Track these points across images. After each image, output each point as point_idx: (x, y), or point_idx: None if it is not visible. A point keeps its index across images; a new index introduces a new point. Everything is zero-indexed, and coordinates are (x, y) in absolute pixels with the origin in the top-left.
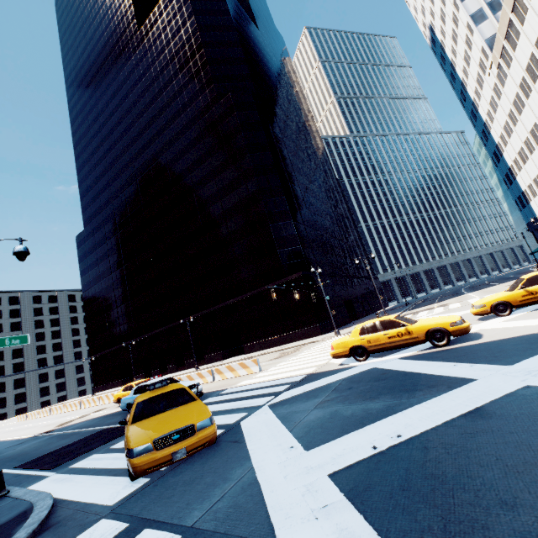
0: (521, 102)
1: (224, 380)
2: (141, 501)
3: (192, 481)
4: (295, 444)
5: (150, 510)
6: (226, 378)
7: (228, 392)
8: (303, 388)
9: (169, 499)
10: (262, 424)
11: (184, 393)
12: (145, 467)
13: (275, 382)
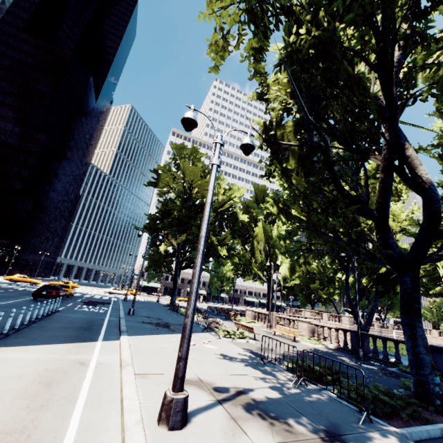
0: None
1: None
2: None
3: None
4: None
5: None
6: None
7: None
8: None
9: None
10: None
11: None
12: None
13: None
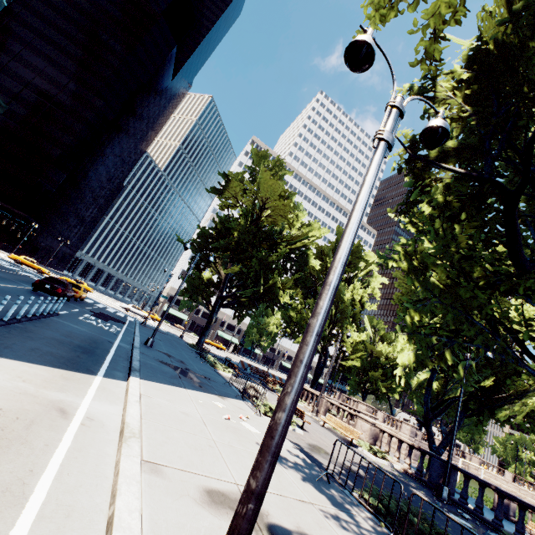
0: None
1: None
2: None
3: None
4: None
5: None
6: None
7: None
8: None
9: None
10: None
11: None
12: None
13: None
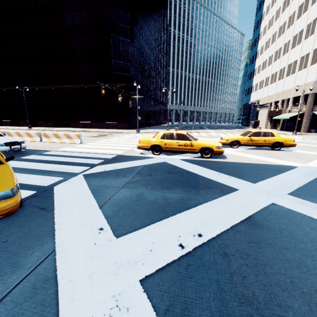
0: (284, 29)
1: (49, 143)
2: None
3: None
4: (105, 225)
5: None
6: (52, 142)
7: (50, 154)
8: (113, 166)
9: None
10: (75, 193)
11: None
12: None
13: (91, 155)
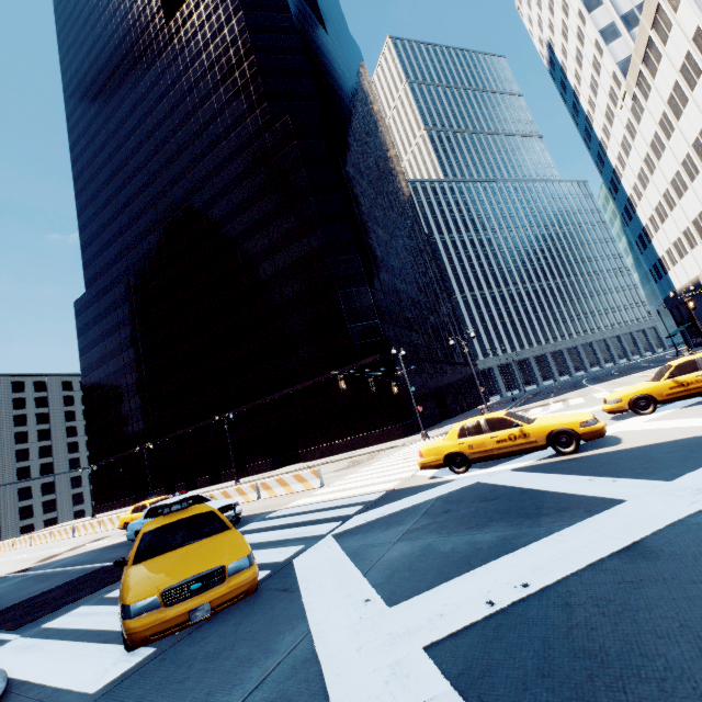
0: (661, 143)
1: (272, 498)
2: (138, 687)
3: (217, 653)
4: (372, 595)
5: None
6: (276, 496)
7: (277, 516)
8: (381, 511)
9: (181, 685)
10: (324, 563)
11: (213, 519)
12: (148, 633)
13: (342, 501)
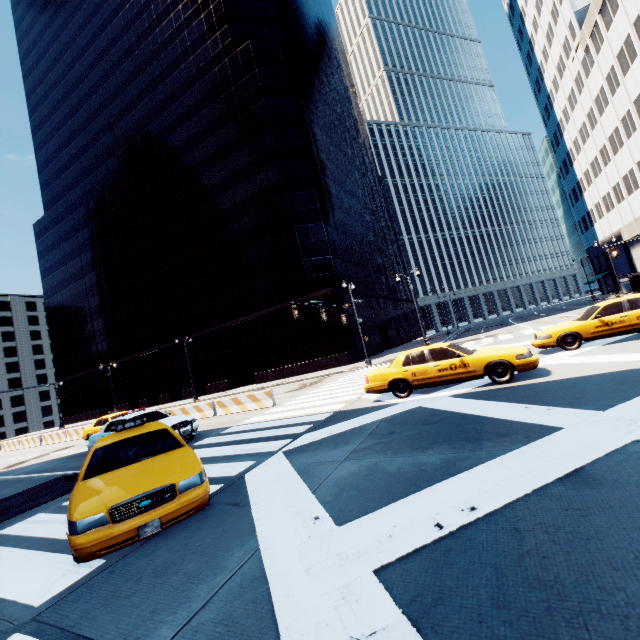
0: (605, 99)
1: (227, 415)
2: (84, 601)
3: (166, 568)
4: (321, 513)
5: (94, 620)
6: (231, 413)
7: (231, 432)
8: (329, 430)
9: (127, 600)
10: (275, 479)
11: (166, 437)
12: (94, 549)
13: (293, 420)
